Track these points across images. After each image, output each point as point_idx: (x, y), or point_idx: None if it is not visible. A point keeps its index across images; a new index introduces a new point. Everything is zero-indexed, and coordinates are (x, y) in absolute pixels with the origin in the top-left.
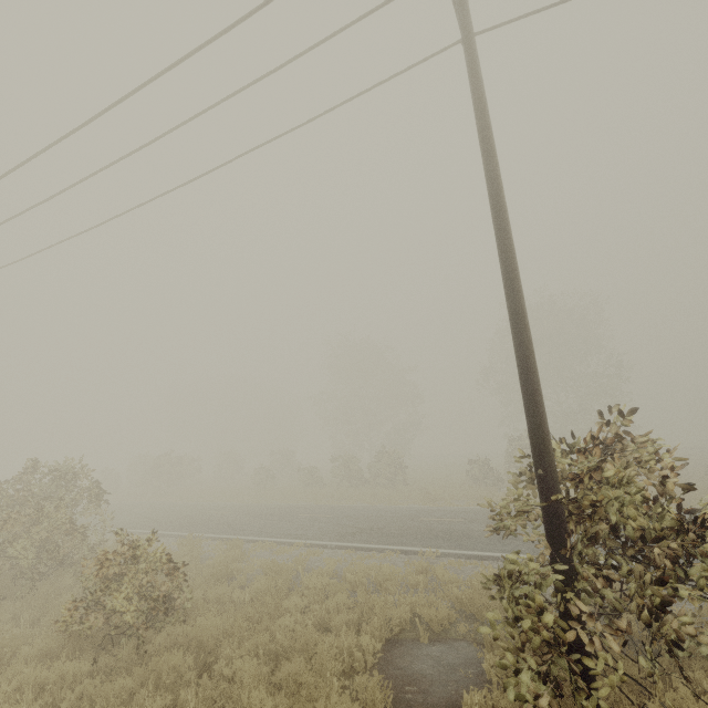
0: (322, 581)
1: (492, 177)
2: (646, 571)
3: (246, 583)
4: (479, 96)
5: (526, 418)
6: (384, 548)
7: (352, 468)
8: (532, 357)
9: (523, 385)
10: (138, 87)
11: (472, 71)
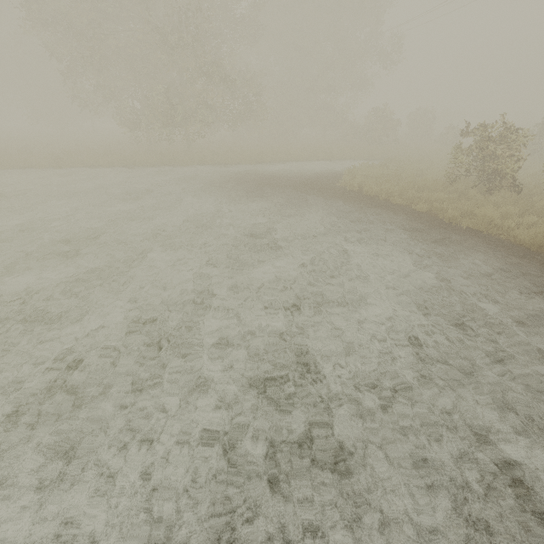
0: None
1: None
2: None
3: None
4: None
5: None
6: None
7: None
8: None
9: None
10: None
11: None
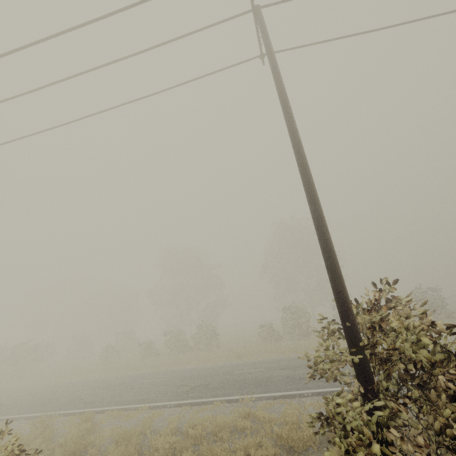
0: (169, 440)
1: (293, 128)
2: (423, 394)
3: (97, 455)
4: (280, 81)
5: (332, 288)
6: (213, 400)
7: (179, 339)
8: (332, 244)
9: (328, 264)
10: (25, 45)
11: (274, 67)
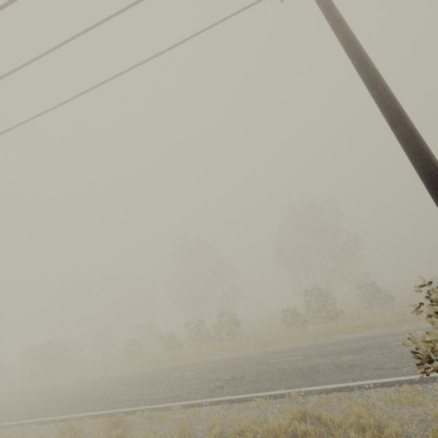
0: None
1: (350, 37)
2: None
3: None
4: None
5: None
6: (253, 396)
7: (201, 329)
8: None
9: None
10: None
11: None
